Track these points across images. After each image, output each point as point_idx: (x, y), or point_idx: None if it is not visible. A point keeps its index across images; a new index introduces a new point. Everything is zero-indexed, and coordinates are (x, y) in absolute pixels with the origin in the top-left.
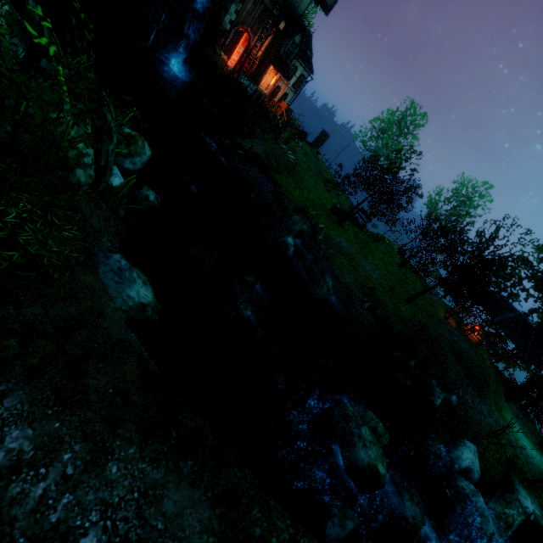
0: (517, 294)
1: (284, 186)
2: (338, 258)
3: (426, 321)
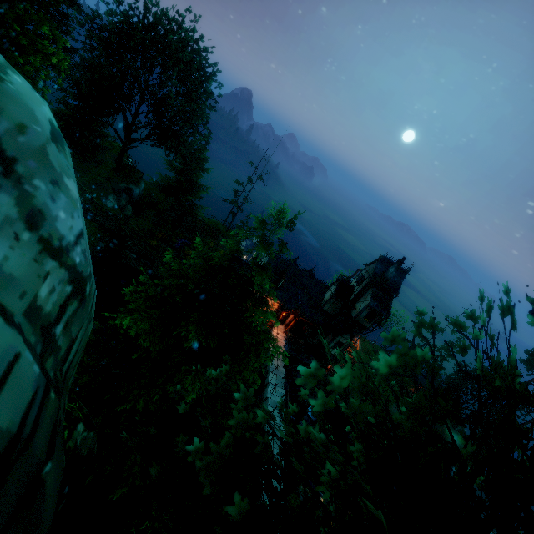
0: None
1: None
2: None
3: None
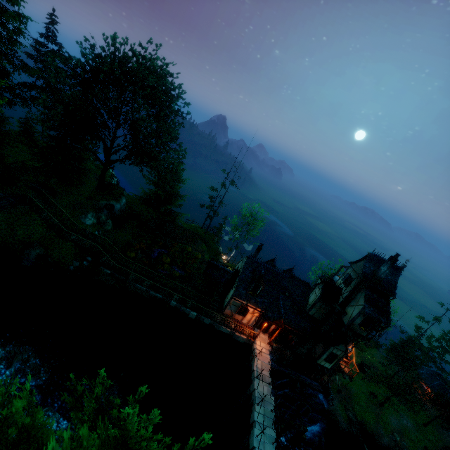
0: (423, 346)
1: (362, 418)
2: (407, 444)
3: (439, 436)
